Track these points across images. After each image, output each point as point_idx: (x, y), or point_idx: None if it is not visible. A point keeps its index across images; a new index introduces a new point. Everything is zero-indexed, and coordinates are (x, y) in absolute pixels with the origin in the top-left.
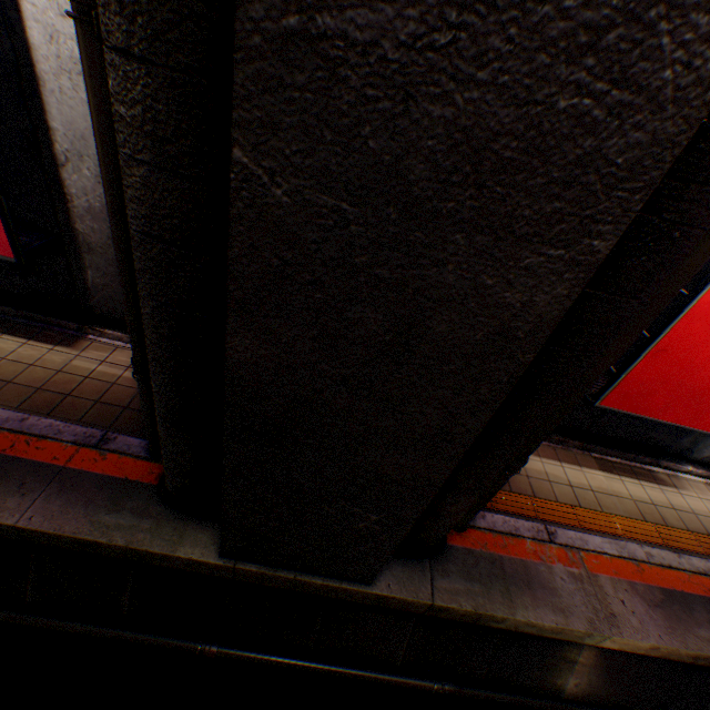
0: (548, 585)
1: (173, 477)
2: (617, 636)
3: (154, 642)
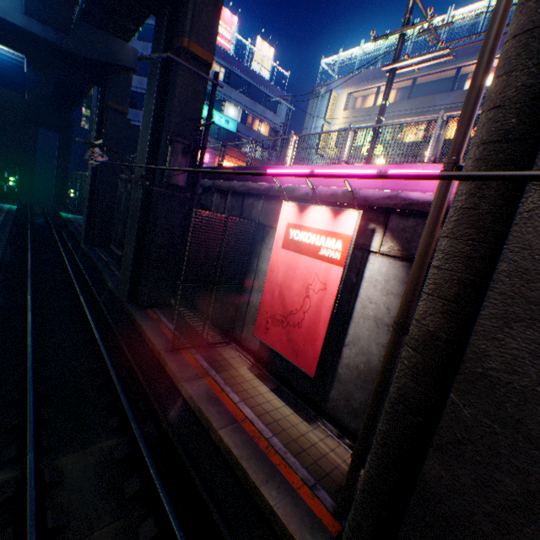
0: None
1: (350, 533)
2: None
3: None
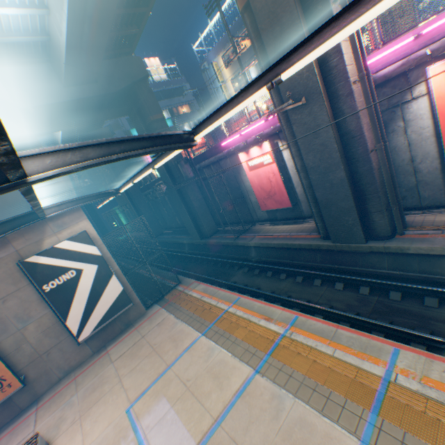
0: (430, 241)
1: (320, 231)
2: None
3: (324, 265)
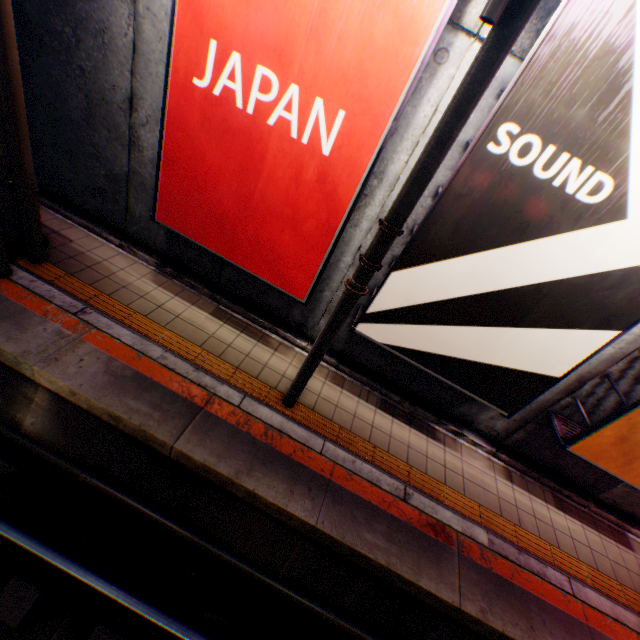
0: (25, 326)
1: None
2: (38, 367)
3: None
